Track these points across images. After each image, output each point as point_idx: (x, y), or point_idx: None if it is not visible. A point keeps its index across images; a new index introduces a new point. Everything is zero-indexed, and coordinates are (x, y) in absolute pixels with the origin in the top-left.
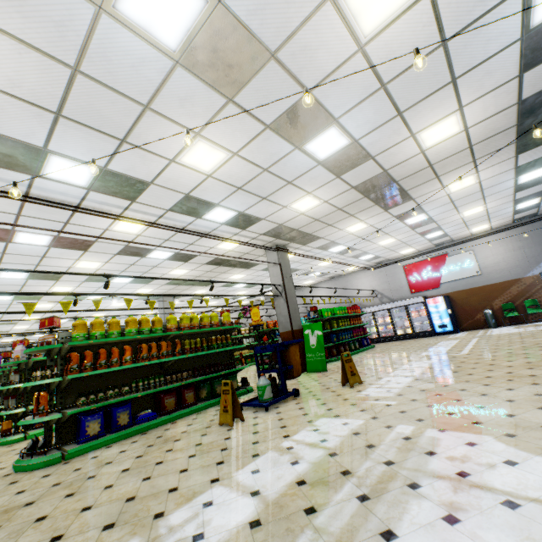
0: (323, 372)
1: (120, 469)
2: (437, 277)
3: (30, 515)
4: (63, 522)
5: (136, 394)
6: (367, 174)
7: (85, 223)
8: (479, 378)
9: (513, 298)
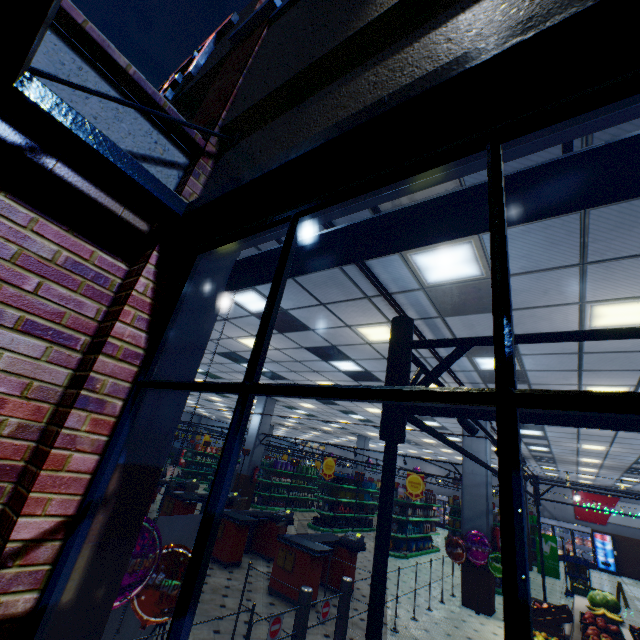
0: (556, 578)
1: None
2: (605, 515)
3: None
4: None
5: None
6: None
7: None
8: None
9: None
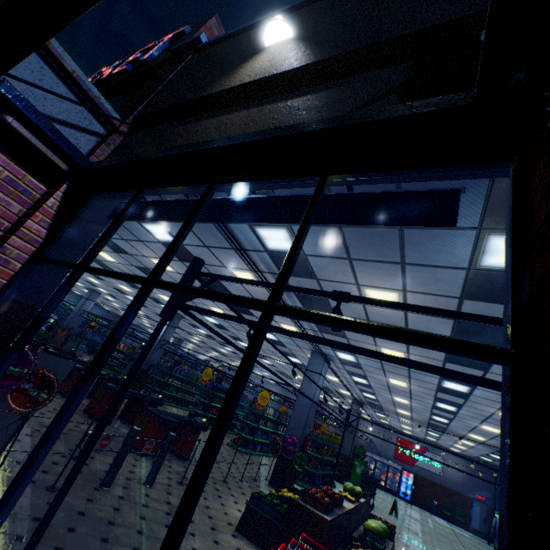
0: None
1: None
2: (415, 459)
3: None
4: None
5: (326, 472)
6: (439, 424)
7: None
8: (450, 545)
9: (452, 503)
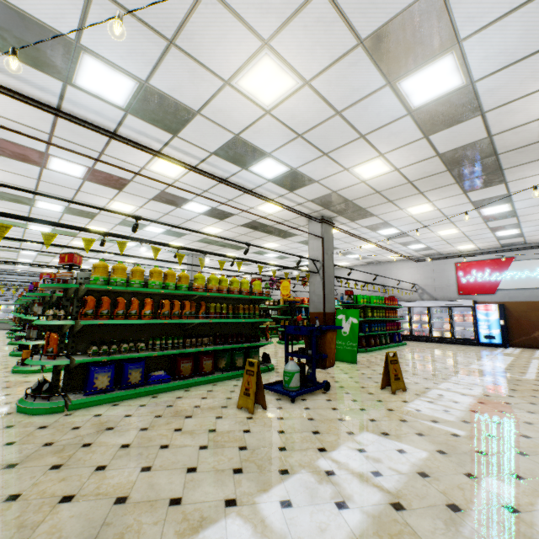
0: (352, 363)
1: (120, 443)
2: (494, 282)
3: (3, 486)
4: (33, 515)
5: (152, 352)
6: (464, 138)
7: (120, 156)
8: None
9: None
